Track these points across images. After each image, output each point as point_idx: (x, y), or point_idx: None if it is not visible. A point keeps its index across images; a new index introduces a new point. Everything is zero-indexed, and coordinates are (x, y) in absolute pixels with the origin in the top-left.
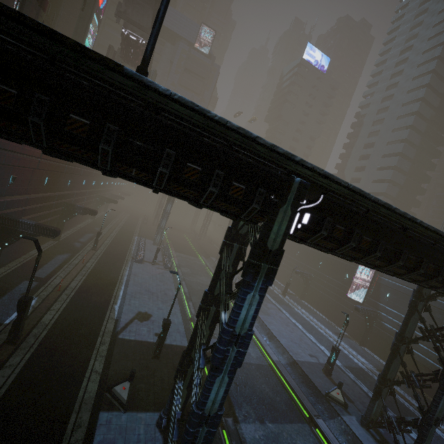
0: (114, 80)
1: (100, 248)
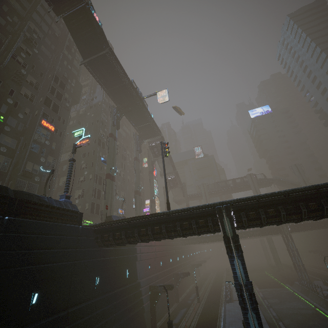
0: (159, 214)
1: (202, 299)
